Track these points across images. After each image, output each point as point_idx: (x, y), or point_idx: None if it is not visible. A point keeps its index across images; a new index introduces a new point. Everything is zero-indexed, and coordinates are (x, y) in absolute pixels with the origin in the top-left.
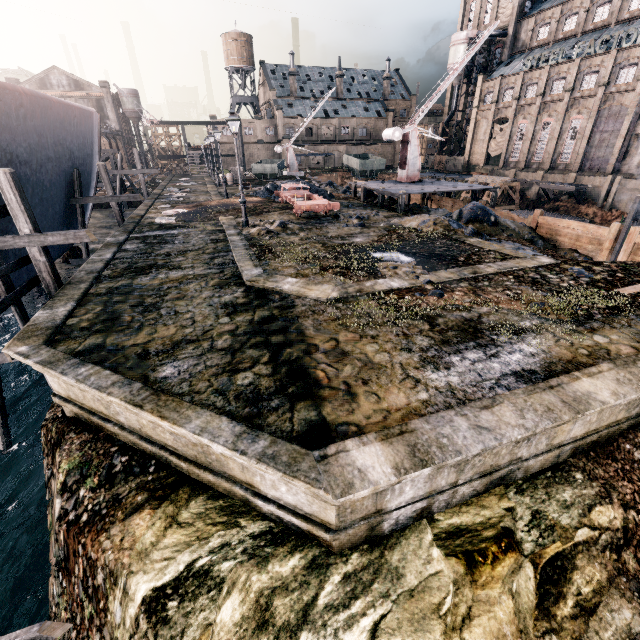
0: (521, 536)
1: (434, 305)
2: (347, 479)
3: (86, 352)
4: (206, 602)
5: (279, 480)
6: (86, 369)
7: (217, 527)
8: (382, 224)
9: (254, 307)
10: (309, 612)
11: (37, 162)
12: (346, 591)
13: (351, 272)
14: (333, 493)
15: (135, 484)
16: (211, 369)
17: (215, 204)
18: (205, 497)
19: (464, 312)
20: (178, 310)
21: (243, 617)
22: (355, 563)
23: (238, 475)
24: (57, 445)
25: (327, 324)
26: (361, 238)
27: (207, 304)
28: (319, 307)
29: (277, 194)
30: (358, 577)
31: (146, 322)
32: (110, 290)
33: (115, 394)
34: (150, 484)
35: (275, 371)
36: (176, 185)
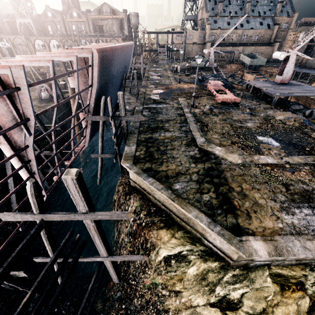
0: (307, 286)
1: (289, 177)
2: (250, 251)
3: (147, 170)
4: (184, 265)
5: (220, 240)
6: (151, 179)
7: (188, 243)
8: (262, 114)
9: (204, 161)
10: (220, 281)
11: (117, 75)
12: (233, 280)
13: (246, 148)
14: (245, 255)
15: (159, 219)
16: (193, 189)
17: (175, 88)
18: (183, 231)
19: (304, 185)
20: (174, 156)
21: (197, 274)
22: (237, 272)
23: (199, 230)
24: (128, 195)
25: (237, 177)
26: (251, 123)
27: (184, 155)
28: (232, 167)
29: (205, 85)
30: (238, 277)
31: (163, 160)
32: (145, 139)
33: (164, 193)
34: (164, 221)
35: (217, 197)
36: (153, 70)
